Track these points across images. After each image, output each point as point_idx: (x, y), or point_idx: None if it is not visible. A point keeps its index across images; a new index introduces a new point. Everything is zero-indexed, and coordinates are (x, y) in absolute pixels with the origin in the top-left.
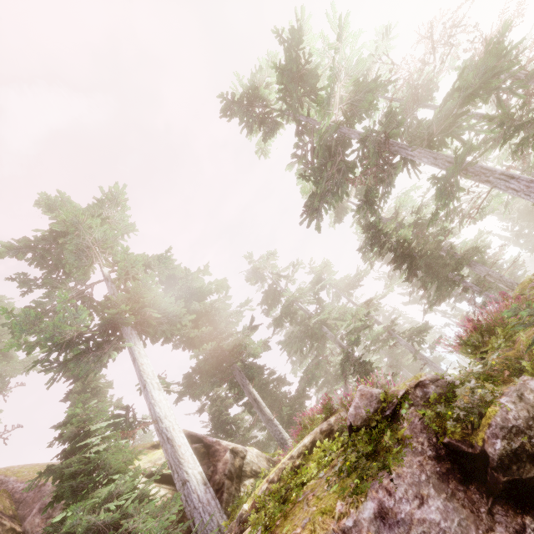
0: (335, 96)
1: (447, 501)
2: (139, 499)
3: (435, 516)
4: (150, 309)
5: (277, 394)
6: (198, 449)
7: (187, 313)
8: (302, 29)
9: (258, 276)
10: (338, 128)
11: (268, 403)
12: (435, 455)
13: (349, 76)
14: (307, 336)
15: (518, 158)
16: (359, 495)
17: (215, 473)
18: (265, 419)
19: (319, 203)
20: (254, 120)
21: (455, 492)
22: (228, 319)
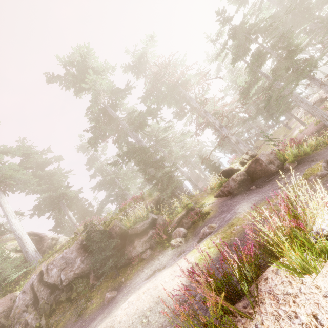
0: (101, 97)
1: (76, 252)
2: (5, 259)
3: (72, 255)
4: (9, 179)
5: (86, 211)
6: (37, 239)
7: (34, 177)
8: (84, 61)
9: (85, 149)
10: (104, 109)
11: (81, 215)
12: (80, 243)
13: (106, 91)
14: (107, 183)
15: (191, 123)
16: (62, 253)
17: (43, 247)
18: (73, 224)
19: (96, 140)
20: (69, 83)
21: (79, 251)
22: (59, 179)
